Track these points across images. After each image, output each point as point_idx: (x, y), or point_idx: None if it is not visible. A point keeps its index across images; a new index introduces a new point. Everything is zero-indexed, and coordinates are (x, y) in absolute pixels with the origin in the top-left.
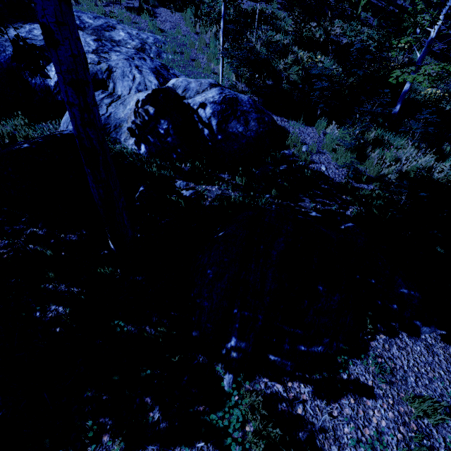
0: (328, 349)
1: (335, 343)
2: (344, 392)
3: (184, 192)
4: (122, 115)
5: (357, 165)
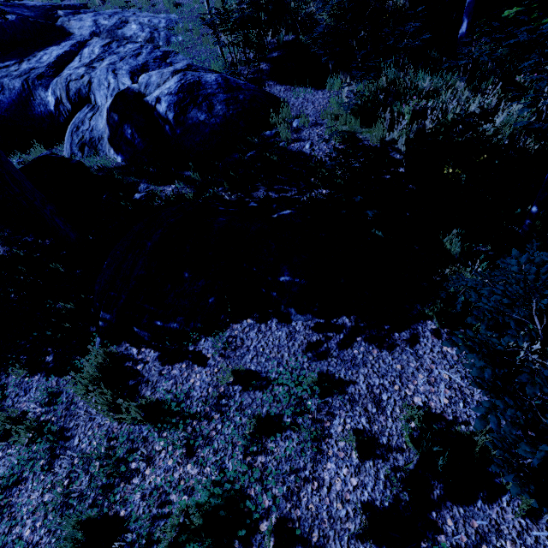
0: (185, 326)
1: (192, 322)
2: (182, 359)
3: (136, 196)
4: (101, 127)
5: (362, 134)
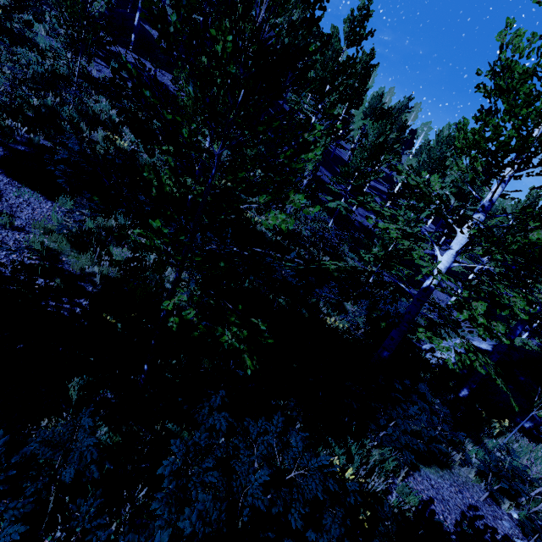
0: None
1: None
2: None
3: None
4: None
5: (68, 257)
